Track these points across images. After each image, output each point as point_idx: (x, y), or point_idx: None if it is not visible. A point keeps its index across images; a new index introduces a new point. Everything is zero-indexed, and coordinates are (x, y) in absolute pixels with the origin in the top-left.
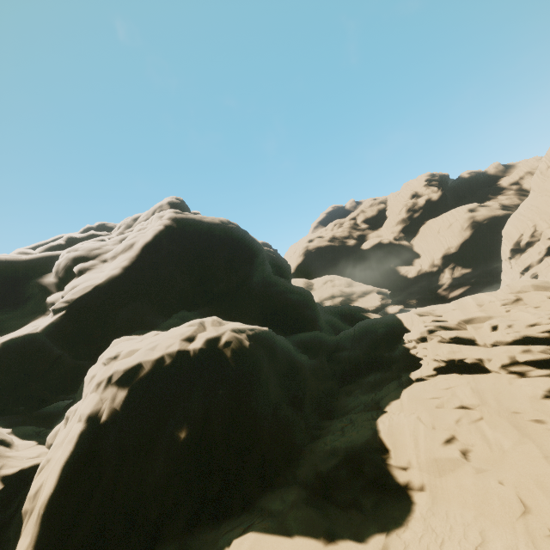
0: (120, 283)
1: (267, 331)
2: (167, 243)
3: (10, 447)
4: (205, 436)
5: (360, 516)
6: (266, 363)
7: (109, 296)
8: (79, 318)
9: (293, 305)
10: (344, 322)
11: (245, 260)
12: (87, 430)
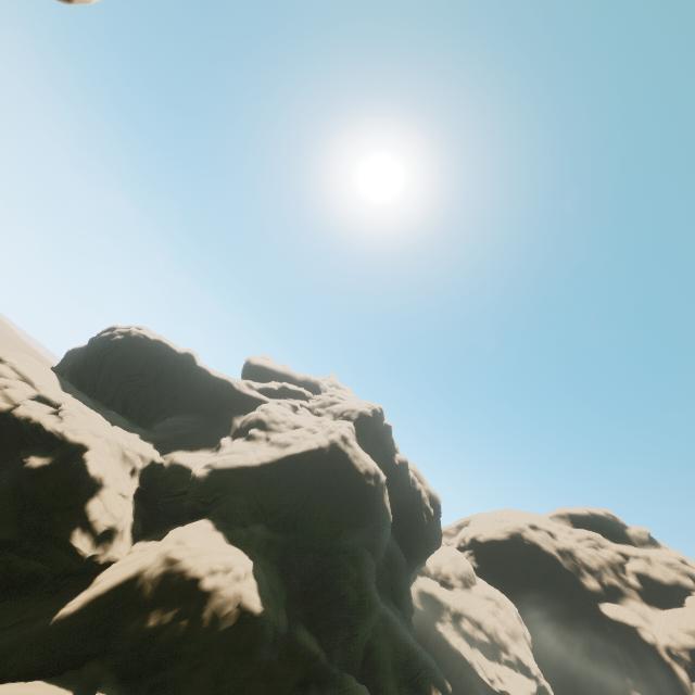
0: (252, 472)
1: (259, 611)
2: (308, 461)
3: (123, 536)
4: (156, 636)
5: None
6: (229, 632)
7: (238, 477)
8: (211, 481)
9: (340, 602)
10: (398, 670)
11: (347, 523)
12: (137, 571)
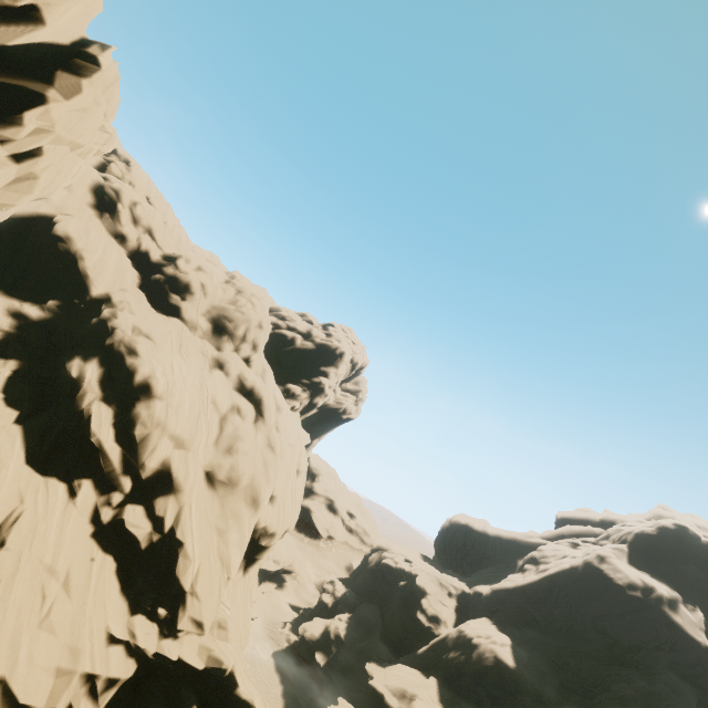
0: (520, 591)
1: (511, 664)
2: (565, 580)
3: (447, 625)
4: (453, 661)
5: (449, 707)
6: (492, 671)
7: (510, 595)
8: (492, 598)
9: (617, 699)
10: None
11: (613, 631)
12: (446, 634)
